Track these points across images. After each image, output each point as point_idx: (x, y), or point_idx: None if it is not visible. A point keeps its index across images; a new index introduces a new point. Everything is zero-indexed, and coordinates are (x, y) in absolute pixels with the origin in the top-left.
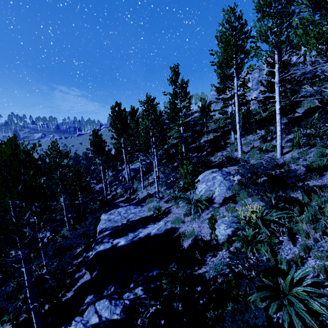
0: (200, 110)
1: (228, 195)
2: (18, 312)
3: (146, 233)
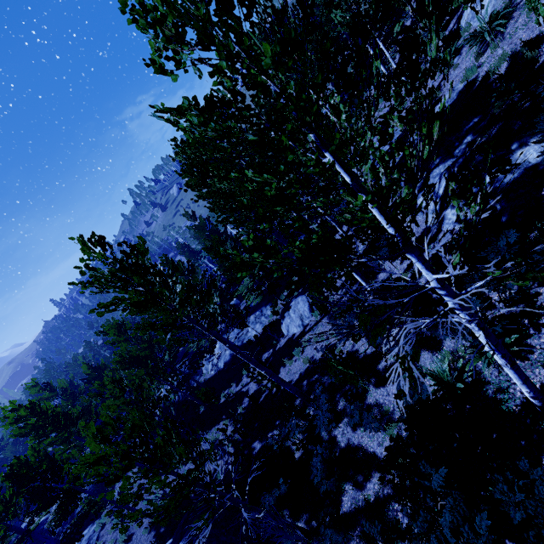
0: None
1: None
2: None
3: None
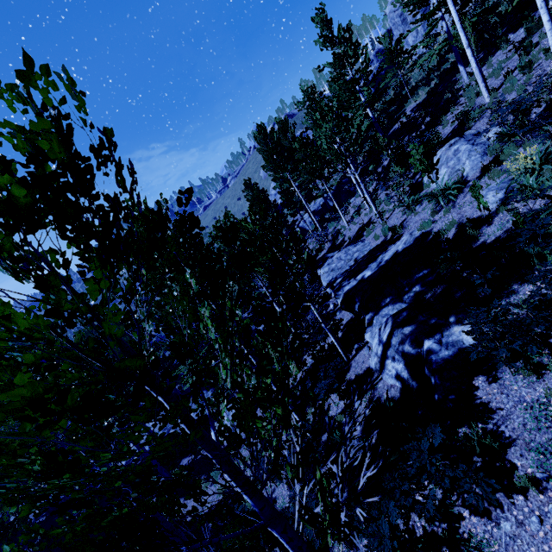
0: (386, 61)
1: (486, 162)
2: (303, 360)
3: (391, 254)
